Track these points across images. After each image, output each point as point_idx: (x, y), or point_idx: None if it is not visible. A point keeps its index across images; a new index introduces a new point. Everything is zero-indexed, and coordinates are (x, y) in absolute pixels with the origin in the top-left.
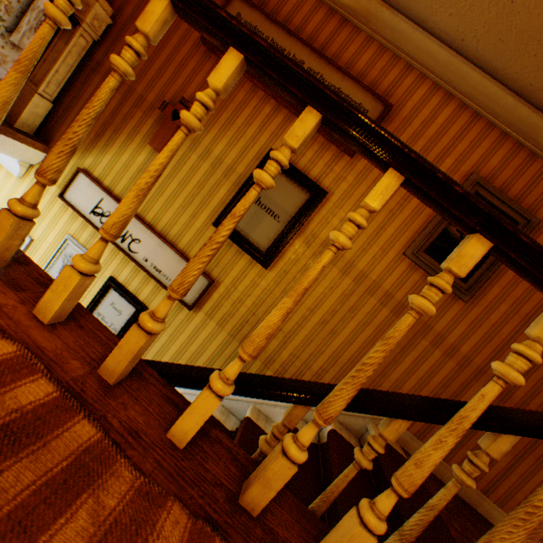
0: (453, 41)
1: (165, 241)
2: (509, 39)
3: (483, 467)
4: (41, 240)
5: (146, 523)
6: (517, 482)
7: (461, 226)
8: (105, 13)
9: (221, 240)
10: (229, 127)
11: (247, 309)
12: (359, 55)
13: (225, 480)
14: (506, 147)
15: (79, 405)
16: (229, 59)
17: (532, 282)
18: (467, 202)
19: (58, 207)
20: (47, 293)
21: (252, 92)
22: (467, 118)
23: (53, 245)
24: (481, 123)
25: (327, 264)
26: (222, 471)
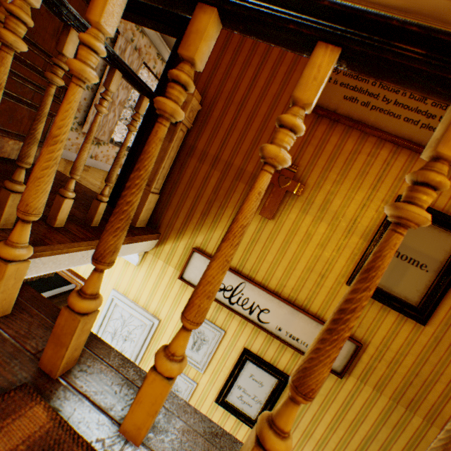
0: None
1: (297, 308)
2: None
3: None
4: (167, 319)
5: None
6: None
7: None
8: (197, 102)
9: None
10: (341, 180)
11: (406, 369)
12: None
13: None
14: None
15: None
16: None
17: None
18: None
19: (177, 286)
20: None
21: (360, 139)
22: None
23: (180, 323)
24: None
25: None
26: None
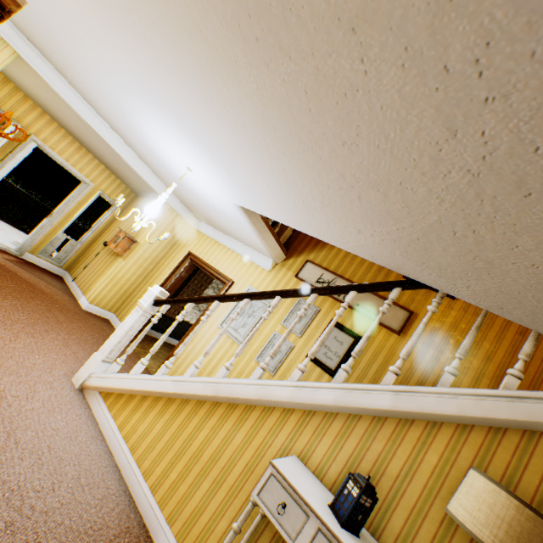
0: None
1: None
2: None
3: None
4: (281, 303)
5: None
6: None
7: None
8: None
9: None
10: None
11: (445, 329)
12: None
13: None
14: None
15: None
16: None
17: None
18: None
19: (292, 283)
20: None
21: None
22: None
23: (289, 305)
24: None
25: None
26: None
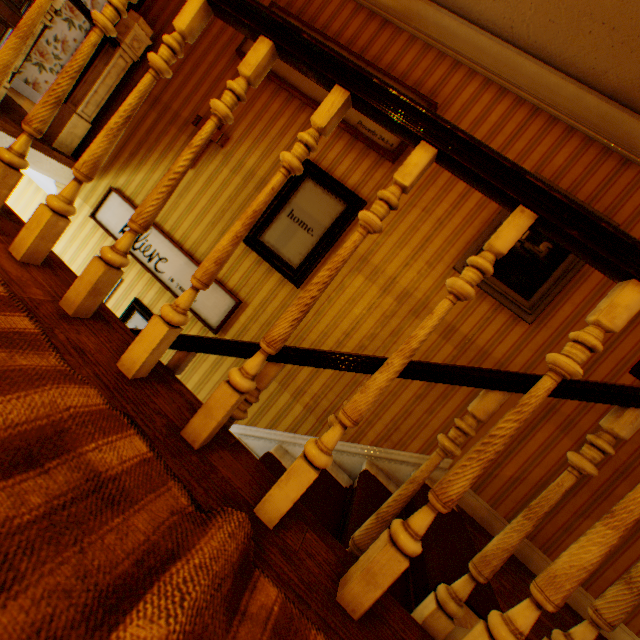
0: (502, 31)
1: (192, 259)
2: (559, 18)
3: (467, 430)
4: (71, 262)
5: (51, 380)
6: (607, 555)
7: (411, 140)
8: (145, 34)
9: (180, 171)
10: (263, 139)
11: None
12: (401, 56)
13: (172, 416)
14: (574, 143)
15: (25, 309)
16: (193, 4)
17: (487, 193)
18: (408, 107)
19: (89, 228)
20: (23, 231)
21: (287, 101)
22: (525, 114)
23: (82, 267)
24: (542, 118)
25: (277, 187)
26: (172, 410)
